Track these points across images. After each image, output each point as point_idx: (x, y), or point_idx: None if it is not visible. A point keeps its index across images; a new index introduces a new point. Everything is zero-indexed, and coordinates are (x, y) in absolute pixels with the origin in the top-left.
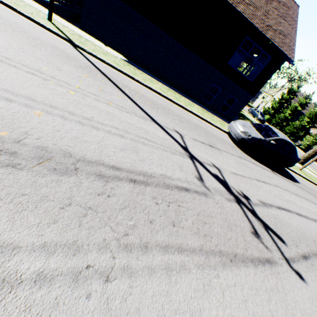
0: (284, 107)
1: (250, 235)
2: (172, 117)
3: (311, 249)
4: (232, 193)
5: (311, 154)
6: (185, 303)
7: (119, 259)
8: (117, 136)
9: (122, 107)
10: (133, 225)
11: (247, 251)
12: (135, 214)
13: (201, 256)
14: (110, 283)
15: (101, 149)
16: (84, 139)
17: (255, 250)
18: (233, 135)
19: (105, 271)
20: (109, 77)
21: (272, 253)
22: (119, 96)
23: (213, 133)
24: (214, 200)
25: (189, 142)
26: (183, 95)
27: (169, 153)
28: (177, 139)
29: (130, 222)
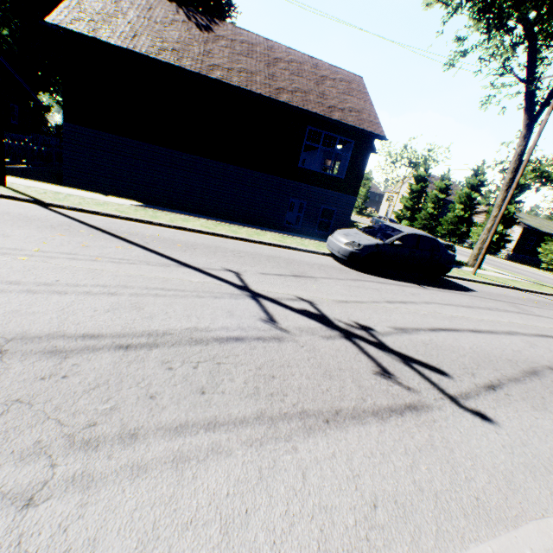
0: (420, 201)
1: (373, 377)
2: (223, 255)
3: (504, 374)
4: (335, 327)
5: (481, 248)
6: (213, 507)
7: (65, 466)
8: (103, 296)
9: (123, 259)
10: (112, 408)
11: (366, 402)
12: (120, 391)
13: (259, 427)
14: (34, 508)
15: (64, 317)
16: (33, 310)
17: (383, 397)
18: (337, 253)
19: (28, 491)
20: (105, 229)
21: (420, 394)
22: (119, 248)
23: (302, 261)
24: (296, 344)
25: (253, 278)
26: (247, 225)
27: (209, 299)
28: (227, 279)
29: (105, 405)
